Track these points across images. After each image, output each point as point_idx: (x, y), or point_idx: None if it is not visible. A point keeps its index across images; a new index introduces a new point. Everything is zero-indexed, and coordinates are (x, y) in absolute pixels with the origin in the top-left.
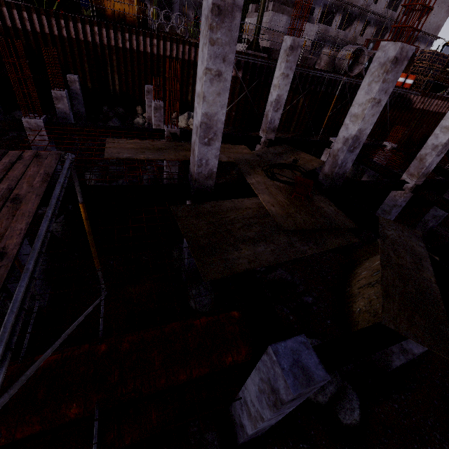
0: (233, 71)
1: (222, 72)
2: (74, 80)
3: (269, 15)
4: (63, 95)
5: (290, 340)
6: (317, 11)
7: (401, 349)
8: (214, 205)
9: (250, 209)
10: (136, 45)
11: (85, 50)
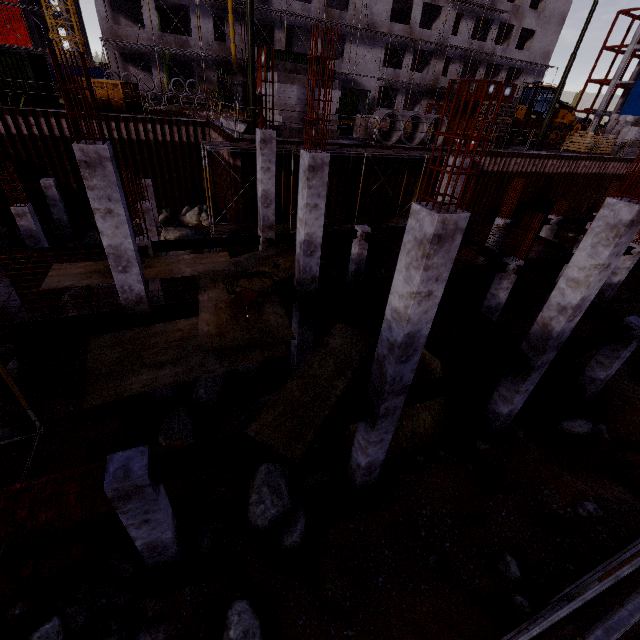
0: (231, 159)
1: (113, 209)
2: (49, 185)
3: (275, 87)
4: (26, 211)
5: (130, 450)
6: (379, 53)
7: (357, 464)
8: (140, 331)
9: (180, 331)
10: (126, 134)
11: (63, 146)
